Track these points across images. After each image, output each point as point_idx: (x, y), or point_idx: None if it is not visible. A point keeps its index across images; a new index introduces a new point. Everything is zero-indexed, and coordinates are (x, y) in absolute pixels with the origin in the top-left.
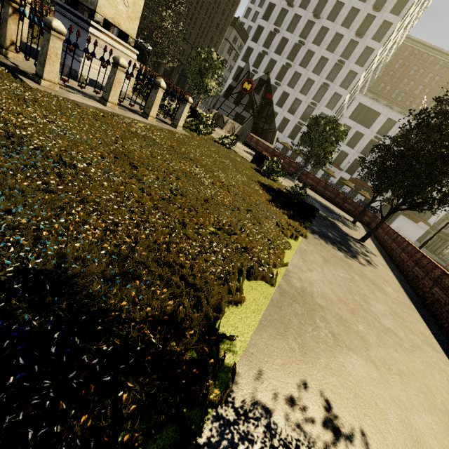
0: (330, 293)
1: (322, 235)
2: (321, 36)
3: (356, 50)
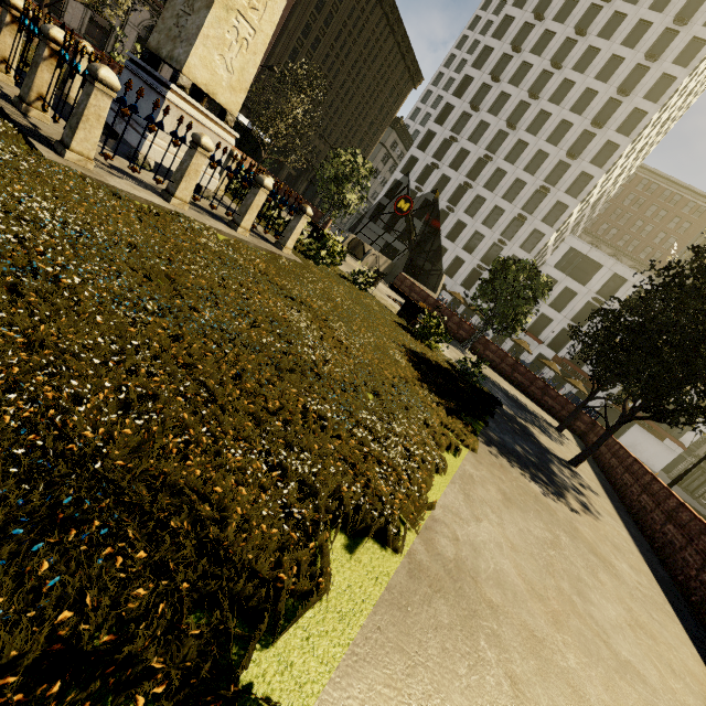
0: (513, 573)
1: (504, 448)
2: (517, 152)
3: (567, 175)
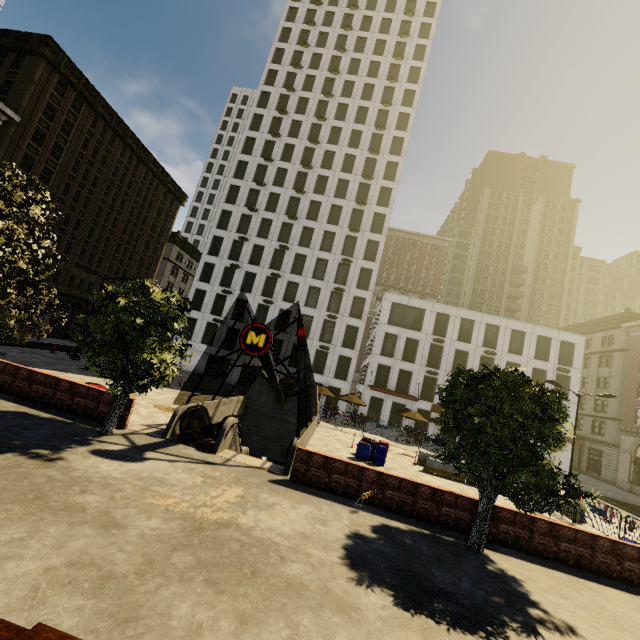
0: None
1: None
2: (307, 237)
3: (358, 245)
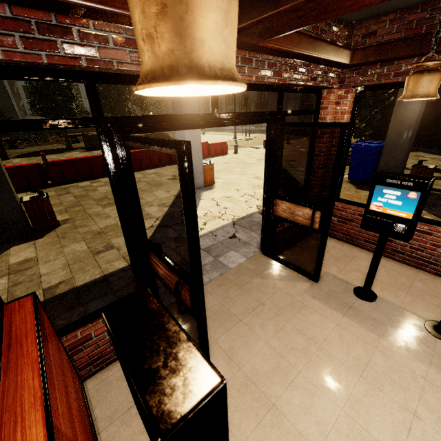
0: None
1: None
2: None
3: None
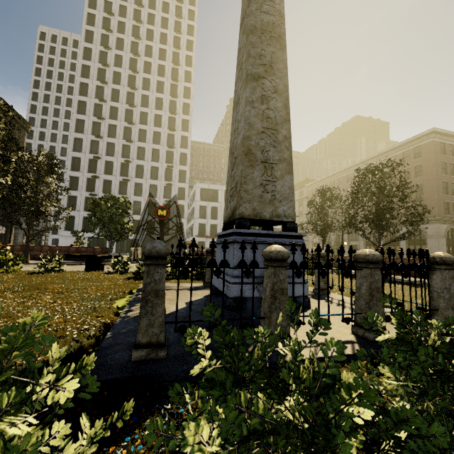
0: None
1: None
2: (141, 153)
3: (175, 156)
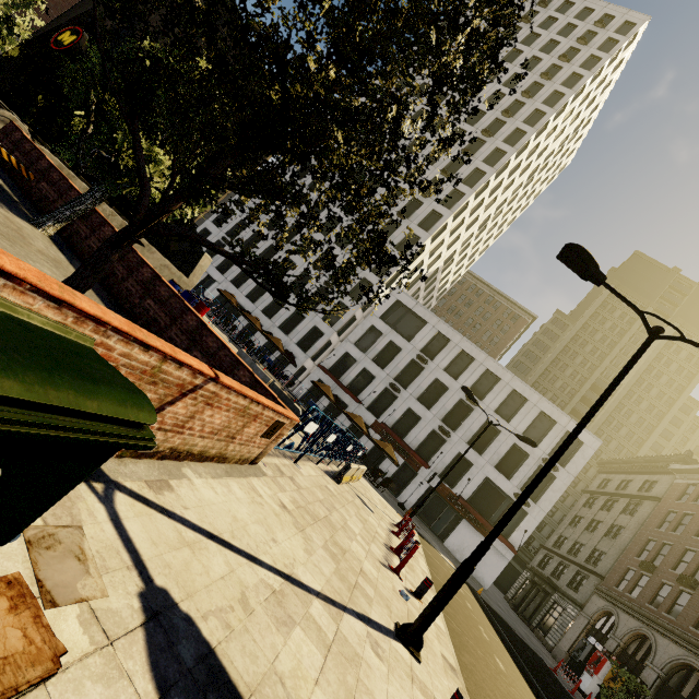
0: None
1: None
2: None
3: (398, 232)
